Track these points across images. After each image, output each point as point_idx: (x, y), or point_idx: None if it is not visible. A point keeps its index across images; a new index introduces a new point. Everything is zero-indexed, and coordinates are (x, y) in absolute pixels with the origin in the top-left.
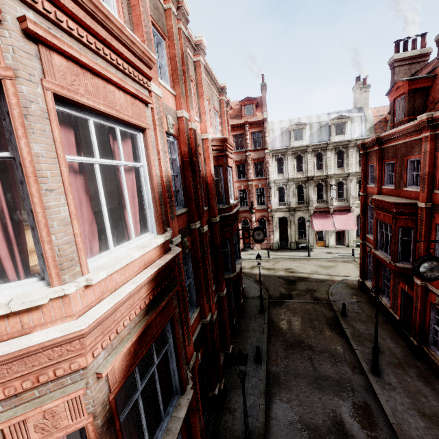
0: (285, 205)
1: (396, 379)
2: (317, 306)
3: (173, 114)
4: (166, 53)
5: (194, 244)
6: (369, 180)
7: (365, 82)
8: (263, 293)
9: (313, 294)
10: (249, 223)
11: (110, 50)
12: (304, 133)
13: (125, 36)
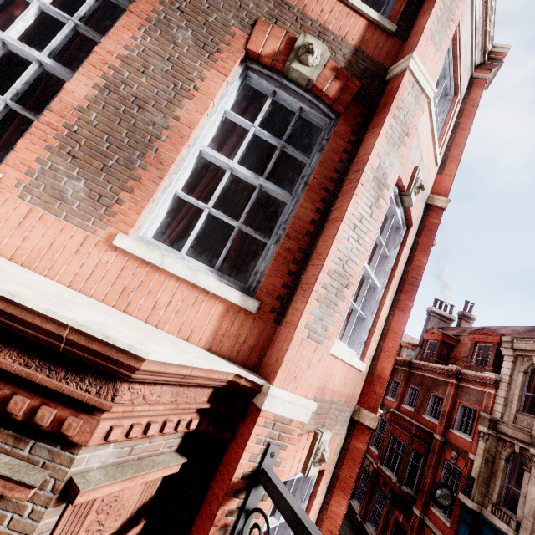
0: None
1: None
2: None
3: None
4: None
5: None
6: (389, 393)
7: None
8: None
9: None
10: None
11: None
12: None
13: None
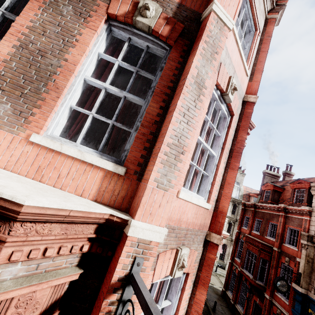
0: None
1: None
2: None
3: None
4: None
5: None
6: (243, 224)
7: (243, 171)
8: None
9: None
10: None
11: None
12: None
13: None
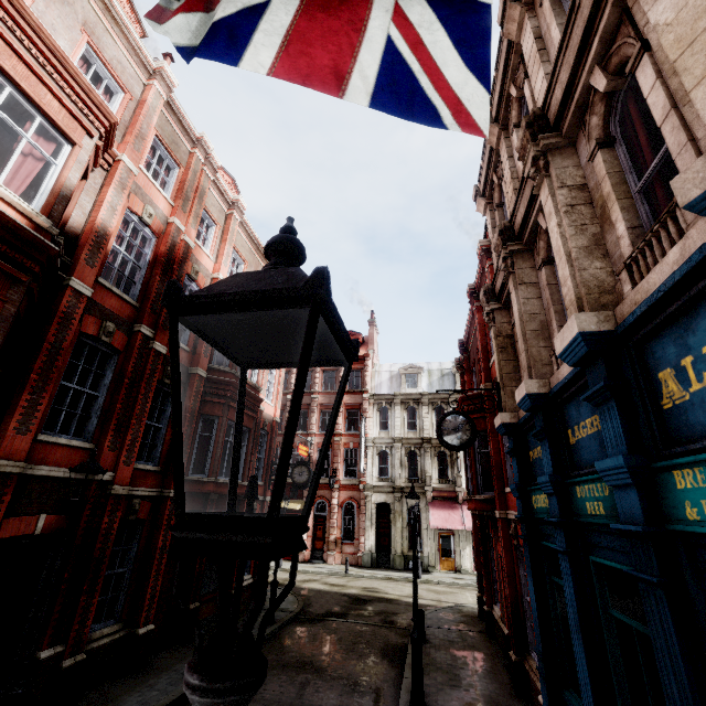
0: (388, 481)
1: None
2: (383, 629)
3: (162, 216)
4: (177, 176)
5: (129, 351)
6: None
7: None
8: (294, 605)
9: (388, 617)
10: (327, 509)
11: (61, 78)
12: (420, 379)
13: (82, 81)
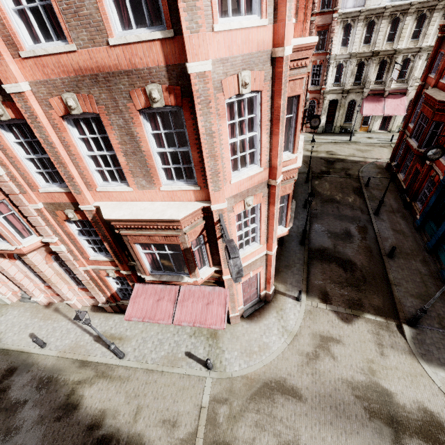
0: (339, 86)
1: (387, 217)
2: (348, 180)
3: None
4: None
5: None
6: (433, 70)
7: None
8: (307, 170)
9: (346, 172)
10: None
11: None
12: None
13: None
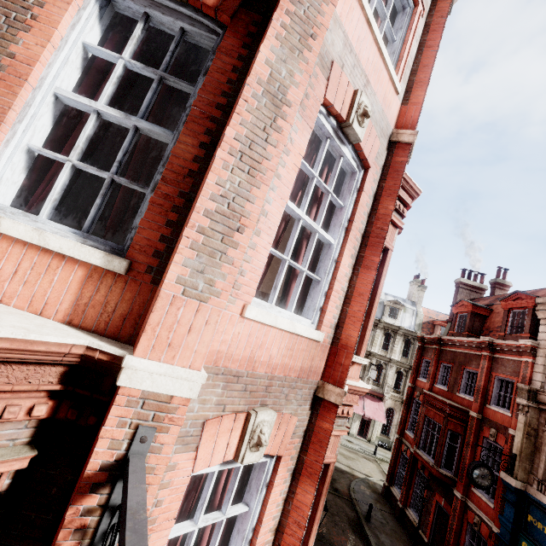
0: None
1: None
2: (338, 499)
3: None
4: None
5: None
6: (420, 374)
7: (423, 282)
8: None
9: (333, 483)
10: None
11: None
12: None
13: None
